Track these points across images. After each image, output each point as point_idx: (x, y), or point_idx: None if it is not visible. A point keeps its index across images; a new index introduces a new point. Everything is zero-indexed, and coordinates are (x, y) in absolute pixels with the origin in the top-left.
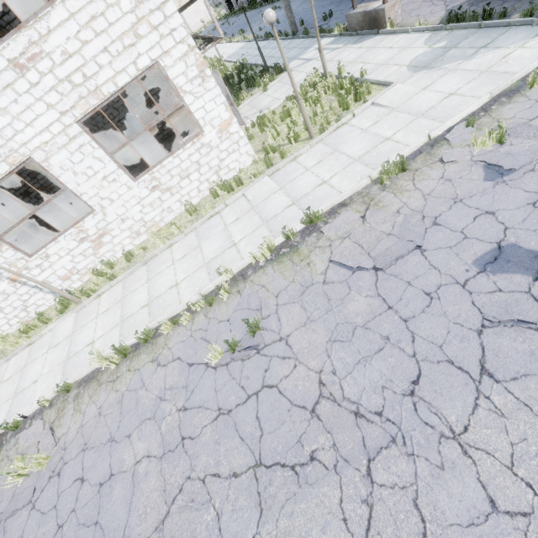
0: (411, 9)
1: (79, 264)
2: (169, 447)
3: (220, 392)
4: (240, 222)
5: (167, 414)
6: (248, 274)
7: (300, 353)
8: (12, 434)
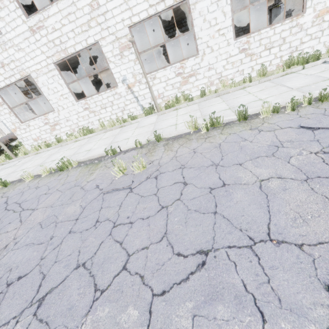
0: None
1: (166, 92)
2: (315, 174)
3: None
4: None
5: (295, 154)
6: None
7: None
8: (109, 157)
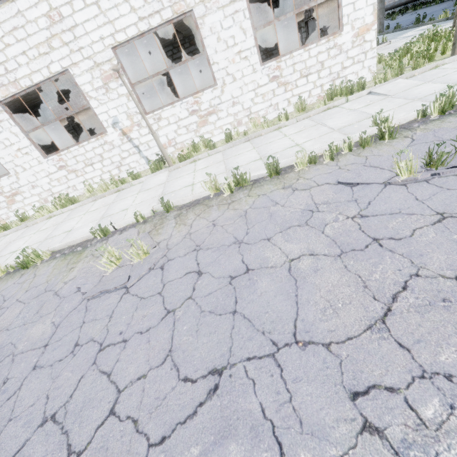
0: None
1: (179, 137)
2: (350, 247)
3: (429, 200)
4: (375, 105)
5: (331, 221)
6: (414, 126)
7: None
8: (98, 240)
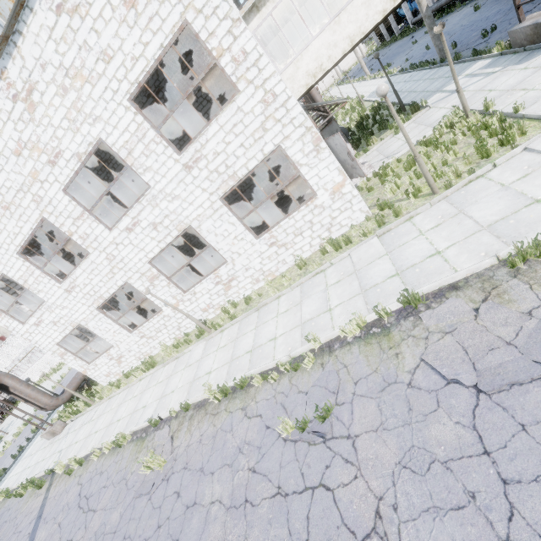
0: None
1: (214, 301)
2: (235, 502)
3: (283, 469)
4: (340, 285)
5: (241, 468)
6: (334, 347)
7: (364, 463)
8: (153, 429)
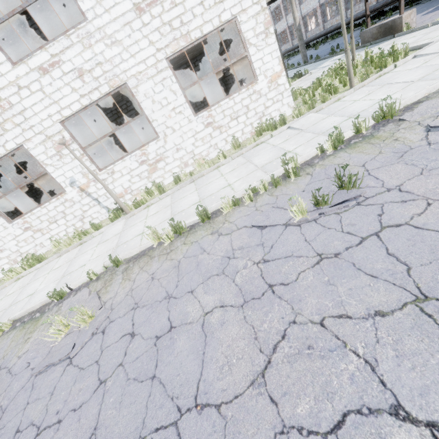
0: (422, 21)
1: (134, 184)
2: (251, 295)
3: (314, 241)
4: (291, 140)
5: (241, 268)
6: (315, 162)
7: (430, 193)
8: (55, 303)
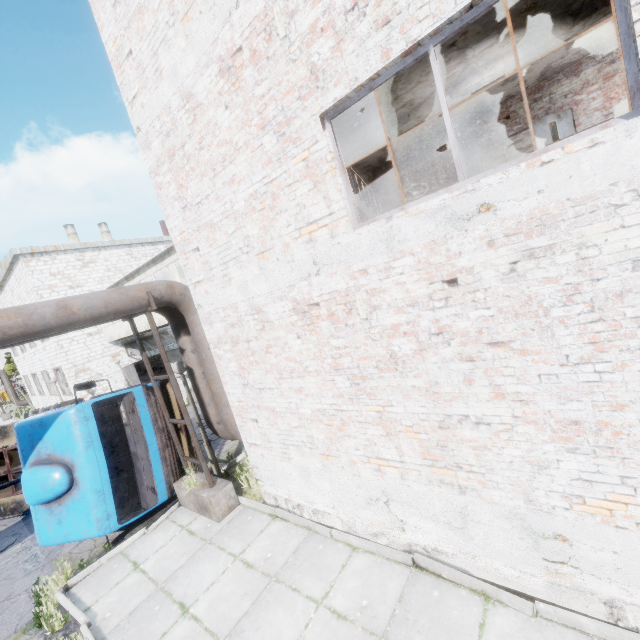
0: None
1: None
2: None
3: None
4: None
5: None
6: None
7: None
8: None
